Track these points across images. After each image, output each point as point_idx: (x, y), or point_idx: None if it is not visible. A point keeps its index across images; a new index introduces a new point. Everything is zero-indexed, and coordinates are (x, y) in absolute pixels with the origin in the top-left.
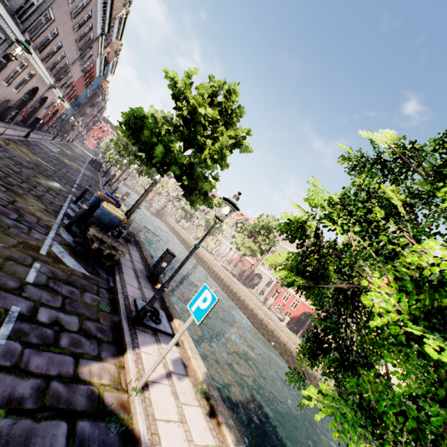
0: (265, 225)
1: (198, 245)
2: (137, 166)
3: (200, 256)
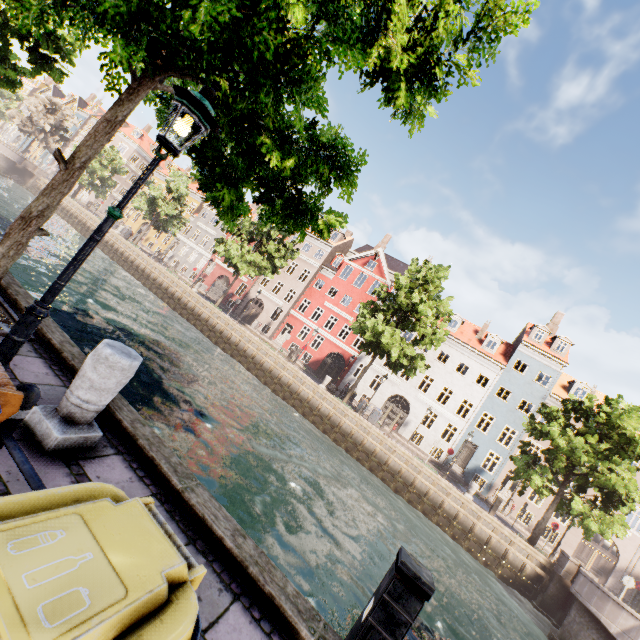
0: None
1: None
2: None
3: (149, 275)
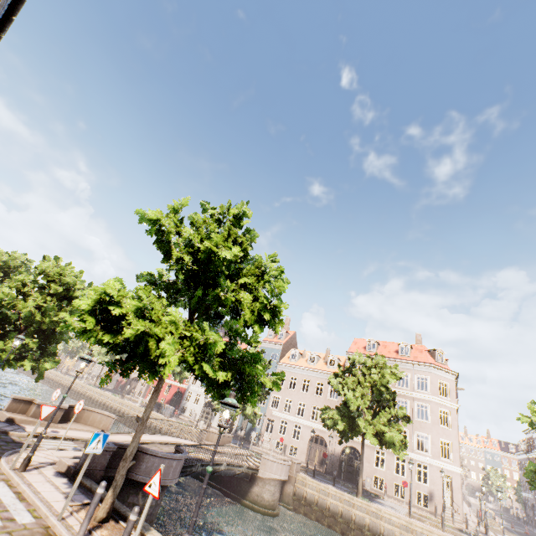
0: None
1: None
2: None
3: (60, 383)
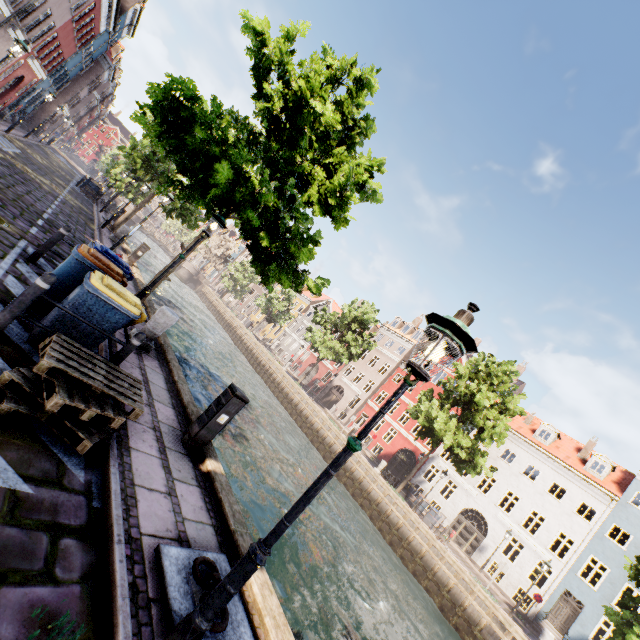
0: (358, 317)
1: (359, 443)
2: (168, 200)
3: (254, 354)
